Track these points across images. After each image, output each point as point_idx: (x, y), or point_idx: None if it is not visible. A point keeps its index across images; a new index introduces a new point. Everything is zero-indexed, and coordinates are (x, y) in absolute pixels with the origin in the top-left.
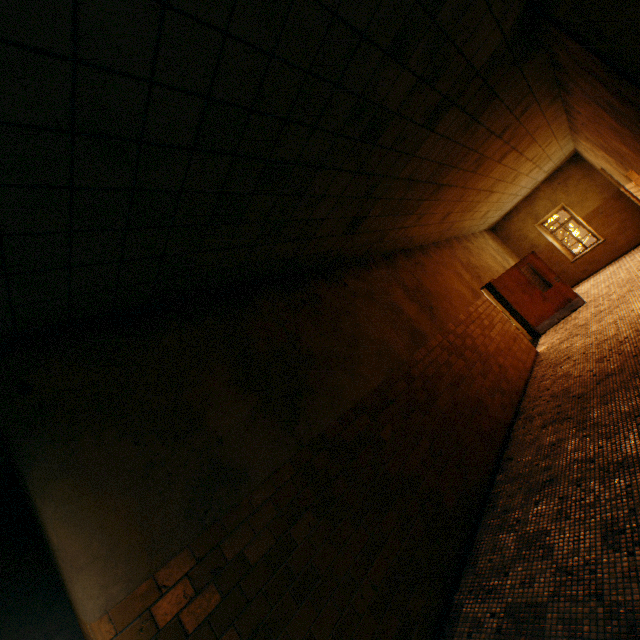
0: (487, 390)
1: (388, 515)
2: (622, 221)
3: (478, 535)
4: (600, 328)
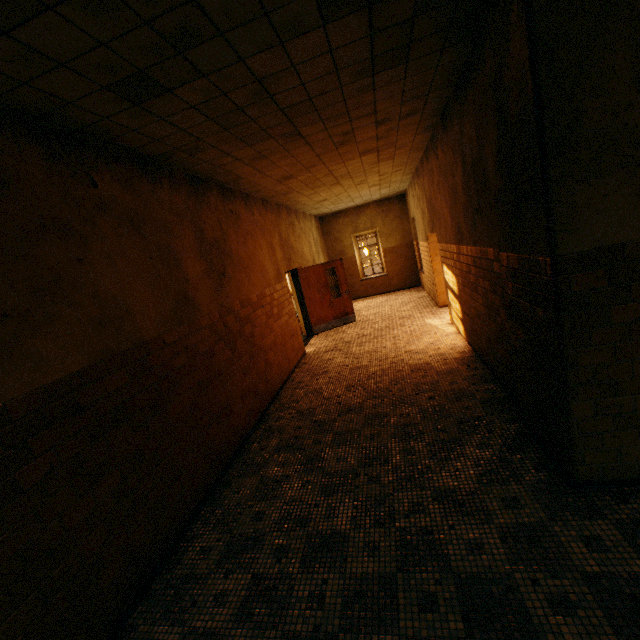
0: (243, 391)
1: None
2: (403, 266)
3: (135, 616)
4: (359, 353)
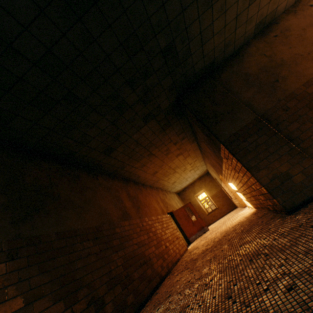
0: (156, 255)
1: (58, 304)
2: (223, 201)
3: None
4: (211, 236)
